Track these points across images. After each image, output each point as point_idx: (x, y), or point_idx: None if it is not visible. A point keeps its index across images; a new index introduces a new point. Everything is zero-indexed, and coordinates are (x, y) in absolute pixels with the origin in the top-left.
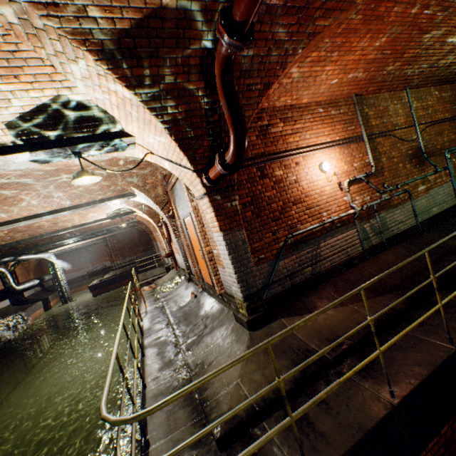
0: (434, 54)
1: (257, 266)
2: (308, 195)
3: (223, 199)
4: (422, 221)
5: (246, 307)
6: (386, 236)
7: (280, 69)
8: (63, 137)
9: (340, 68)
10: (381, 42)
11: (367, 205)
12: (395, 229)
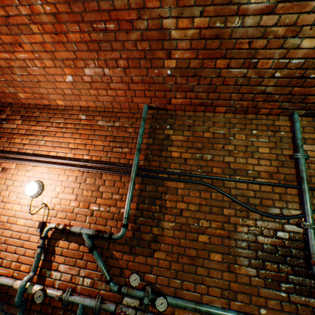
0: (294, 29)
1: None
2: None
3: None
4: None
5: None
6: None
7: None
8: None
9: (47, 57)
10: (52, 2)
11: (62, 295)
12: None
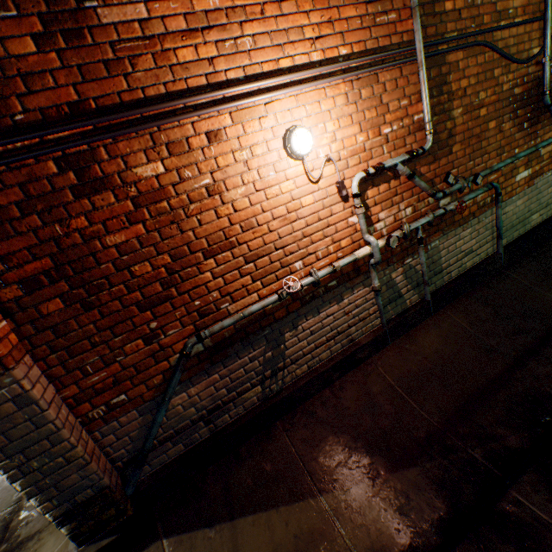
0: None
1: (108, 422)
2: (251, 225)
3: None
4: (510, 247)
5: (69, 534)
6: (435, 285)
7: None
8: None
9: None
10: None
11: (403, 231)
12: (456, 269)
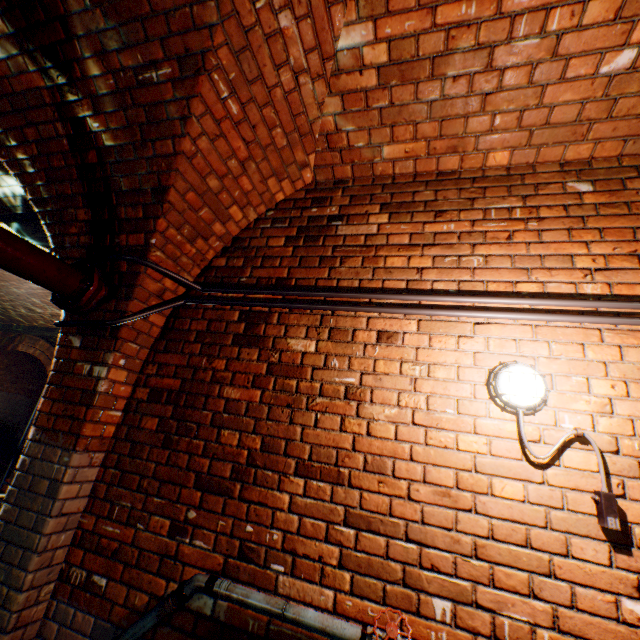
0: None
1: (70, 601)
2: (382, 466)
3: (84, 350)
4: None
5: None
6: None
7: (207, 2)
8: (35, 211)
9: None
10: None
11: None
12: None
